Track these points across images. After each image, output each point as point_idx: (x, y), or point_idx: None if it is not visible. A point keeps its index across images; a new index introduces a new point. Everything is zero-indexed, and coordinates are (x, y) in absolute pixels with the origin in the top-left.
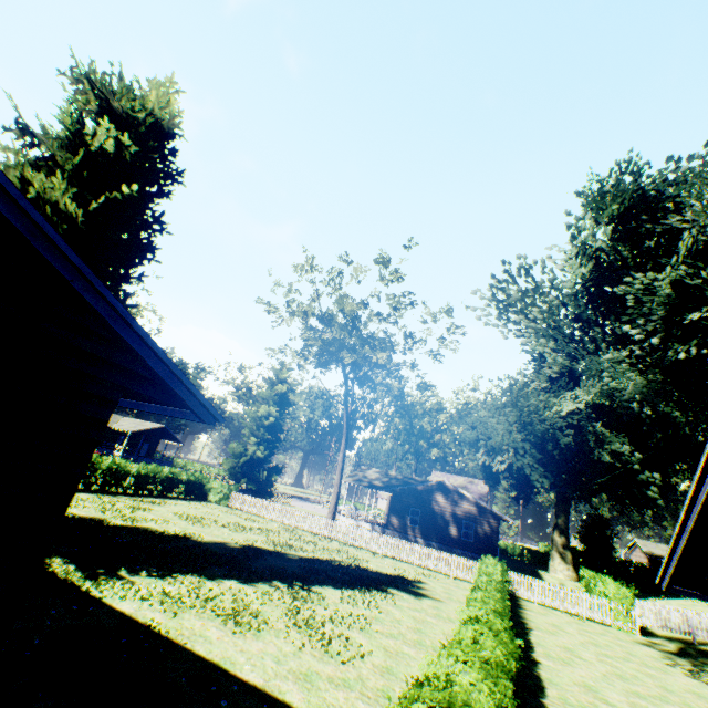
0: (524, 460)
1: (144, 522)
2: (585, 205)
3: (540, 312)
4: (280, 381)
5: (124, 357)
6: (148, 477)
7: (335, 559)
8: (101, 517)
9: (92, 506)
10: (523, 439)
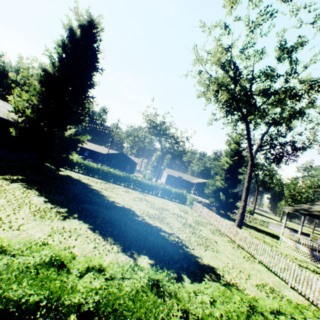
0: None
1: (106, 191)
2: None
3: None
4: (235, 143)
5: None
6: (153, 187)
7: (175, 234)
8: (95, 186)
9: (107, 186)
10: None
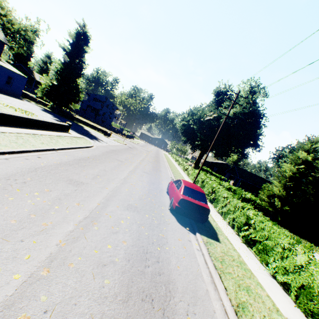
0: None
1: None
2: None
3: None
4: None
5: None
6: None
7: None
8: None
9: None
10: None
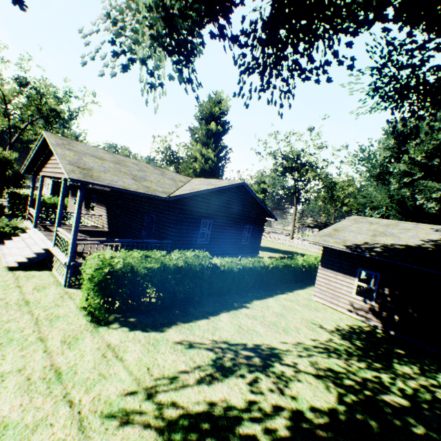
0: (390, 213)
1: None
2: (383, 134)
3: (366, 171)
4: (262, 182)
5: (265, 214)
6: None
7: (294, 251)
8: None
9: None
10: (393, 202)
